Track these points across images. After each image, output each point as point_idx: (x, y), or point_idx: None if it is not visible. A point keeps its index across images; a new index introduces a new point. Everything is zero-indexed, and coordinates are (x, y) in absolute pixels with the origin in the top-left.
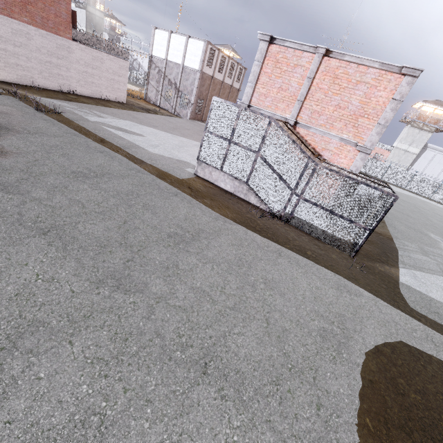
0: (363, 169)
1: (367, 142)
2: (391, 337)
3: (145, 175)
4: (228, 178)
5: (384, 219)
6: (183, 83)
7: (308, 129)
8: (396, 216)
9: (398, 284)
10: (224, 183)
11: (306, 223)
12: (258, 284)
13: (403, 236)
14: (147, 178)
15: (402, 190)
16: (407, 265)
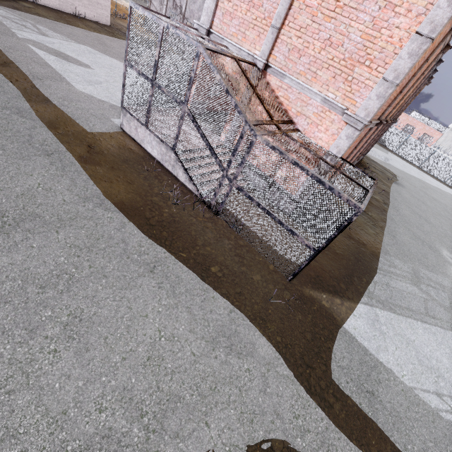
0: (401, 152)
1: (360, 110)
2: (245, 449)
3: (23, 119)
4: (154, 140)
5: (386, 223)
6: (190, 7)
7: (281, 79)
8: (407, 219)
9: (338, 332)
10: (151, 146)
11: (238, 222)
12: (48, 327)
13: (398, 251)
14: (22, 123)
15: (440, 184)
16: (374, 299)
